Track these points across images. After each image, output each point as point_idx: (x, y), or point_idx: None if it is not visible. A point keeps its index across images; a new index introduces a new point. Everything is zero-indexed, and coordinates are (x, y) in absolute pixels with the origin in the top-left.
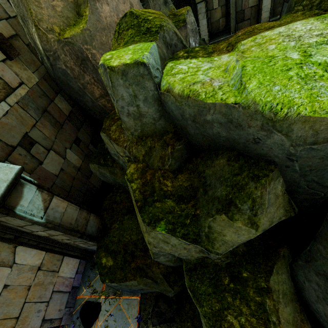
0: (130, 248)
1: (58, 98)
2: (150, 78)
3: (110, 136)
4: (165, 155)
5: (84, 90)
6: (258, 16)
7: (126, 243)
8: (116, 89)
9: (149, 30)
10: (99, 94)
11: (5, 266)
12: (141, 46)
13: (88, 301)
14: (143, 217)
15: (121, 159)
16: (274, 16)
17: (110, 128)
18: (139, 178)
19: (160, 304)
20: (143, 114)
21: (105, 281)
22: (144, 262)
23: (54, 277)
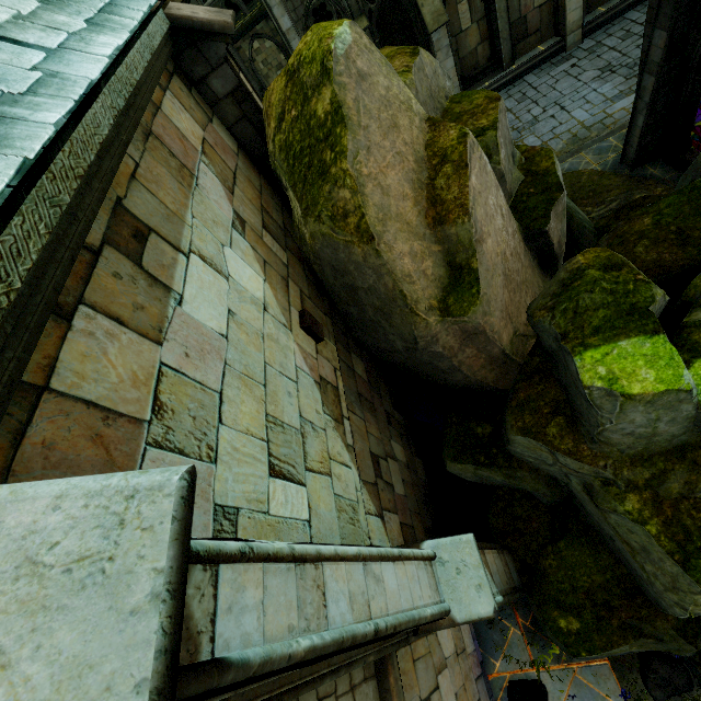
0: (599, 597)
1: (353, 360)
2: (691, 401)
3: (555, 446)
4: (698, 480)
5: (459, 367)
6: (557, 21)
7: (587, 589)
8: (624, 415)
9: (635, 308)
10: (480, 365)
11: (444, 667)
12: (654, 350)
13: (515, 681)
14: (695, 576)
15: (561, 469)
16: (589, 10)
17: (545, 431)
18: (654, 516)
19: (655, 667)
20: (658, 433)
21: (580, 655)
22: (635, 615)
23: (466, 658)
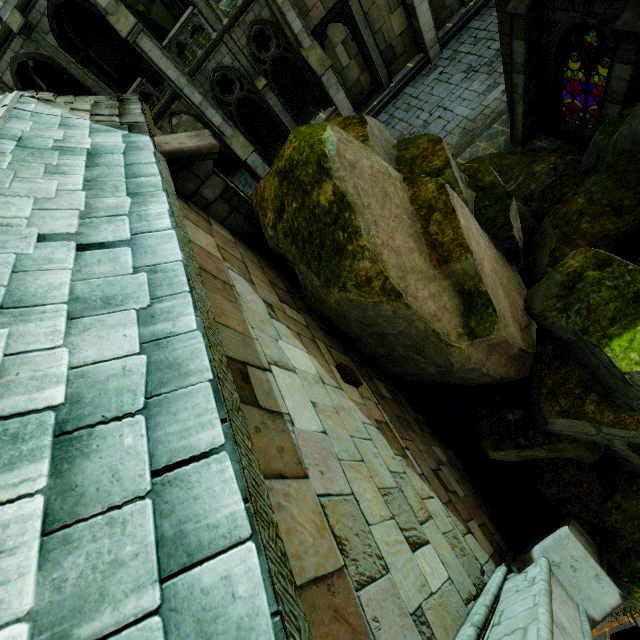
0: None
1: (377, 385)
2: None
3: (598, 421)
4: None
5: (487, 373)
6: (417, 42)
7: None
8: None
9: (638, 295)
10: (502, 365)
11: None
12: None
13: (615, 633)
14: None
15: (604, 436)
16: (439, 28)
17: (584, 410)
18: None
19: None
20: None
21: None
22: None
23: None
